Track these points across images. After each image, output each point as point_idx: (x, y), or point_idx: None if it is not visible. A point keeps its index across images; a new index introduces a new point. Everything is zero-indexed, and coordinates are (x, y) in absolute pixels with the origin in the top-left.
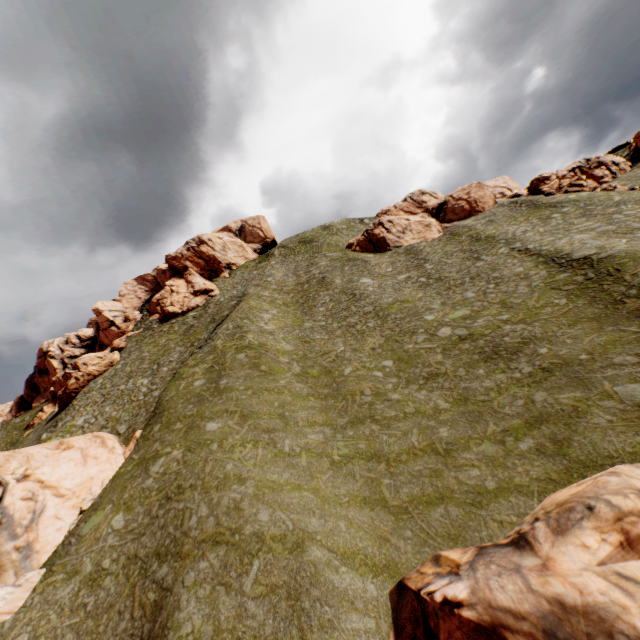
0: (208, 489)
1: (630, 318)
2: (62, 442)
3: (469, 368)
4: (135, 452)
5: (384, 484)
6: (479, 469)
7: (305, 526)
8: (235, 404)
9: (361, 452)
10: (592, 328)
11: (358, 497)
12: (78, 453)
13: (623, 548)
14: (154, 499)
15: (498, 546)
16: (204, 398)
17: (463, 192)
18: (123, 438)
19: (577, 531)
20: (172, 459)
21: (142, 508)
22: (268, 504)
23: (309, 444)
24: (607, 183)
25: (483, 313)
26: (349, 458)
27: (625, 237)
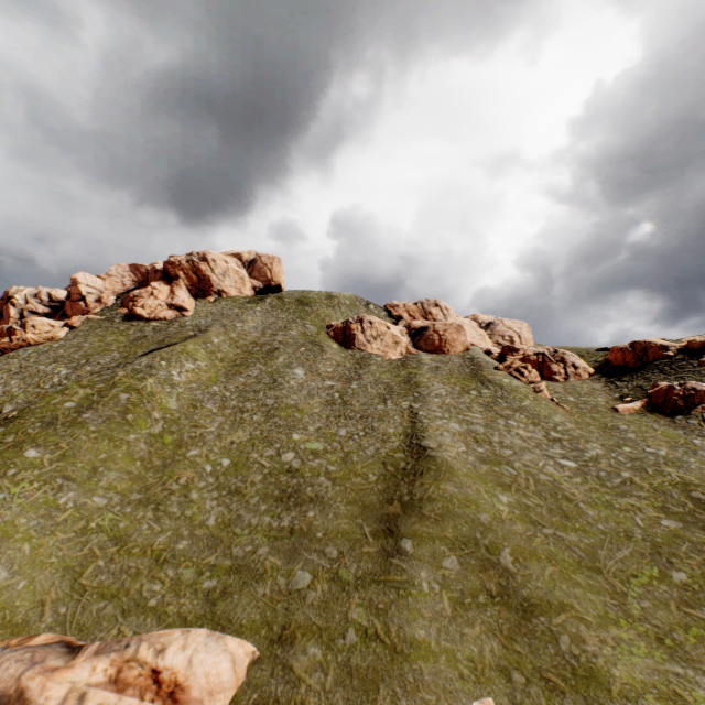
0: None
1: (378, 520)
2: None
3: (262, 500)
4: None
5: (97, 565)
6: (163, 587)
7: None
8: (70, 440)
9: (115, 531)
10: (353, 513)
11: (66, 566)
12: None
13: (111, 680)
14: None
15: (64, 645)
16: (55, 422)
17: (443, 327)
18: None
19: (104, 657)
20: None
21: None
22: None
23: (86, 505)
24: (554, 381)
25: (327, 455)
26: (101, 531)
27: (470, 446)
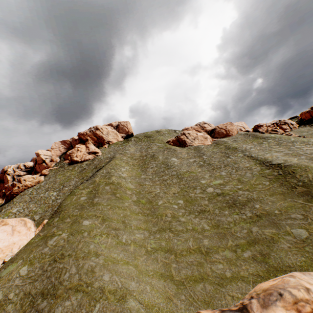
0: (78, 258)
1: (299, 196)
2: (3, 220)
3: (221, 210)
4: (41, 231)
5: (172, 267)
6: (223, 264)
7: (128, 286)
8: (100, 212)
9: (162, 247)
10: (281, 198)
11: (158, 272)
12: (10, 228)
13: None
14: (47, 260)
15: (231, 311)
16: (84, 207)
17: (223, 125)
18: (36, 222)
19: (274, 307)
20: (61, 238)
21: (39, 264)
22: (109, 271)
23: (136, 239)
24: (288, 132)
25: (229, 183)
26: (156, 250)
27: (296, 157)
